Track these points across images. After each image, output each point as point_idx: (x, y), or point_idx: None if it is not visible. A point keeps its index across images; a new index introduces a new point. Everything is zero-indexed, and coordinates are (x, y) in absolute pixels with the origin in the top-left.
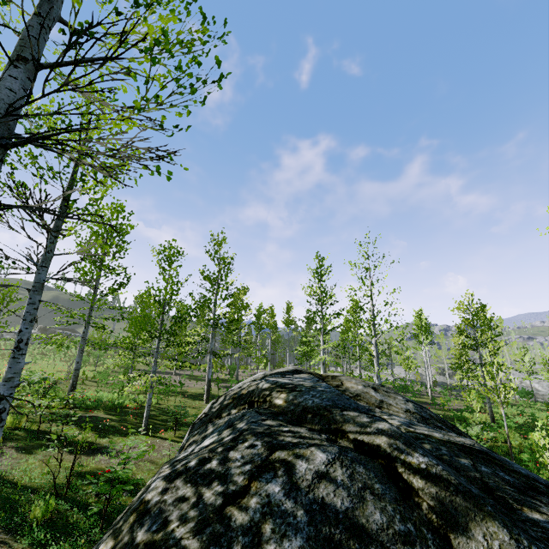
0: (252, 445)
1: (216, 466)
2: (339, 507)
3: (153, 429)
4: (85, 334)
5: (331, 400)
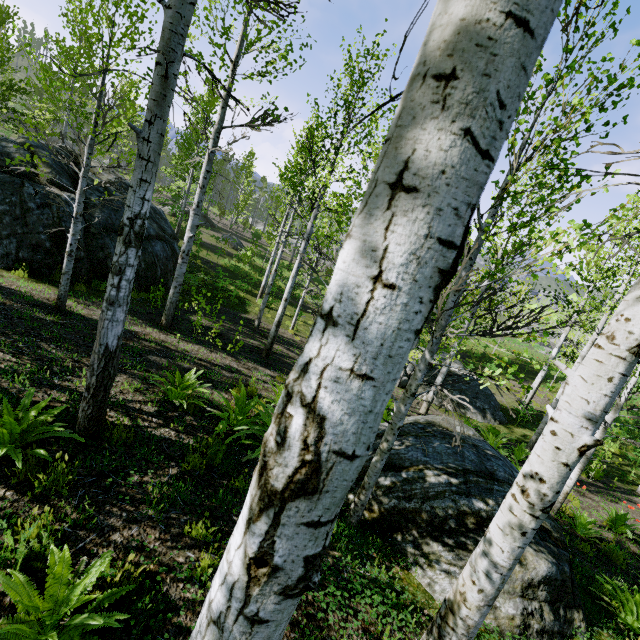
0: None
1: None
2: (8, 151)
3: None
4: None
5: (38, 145)
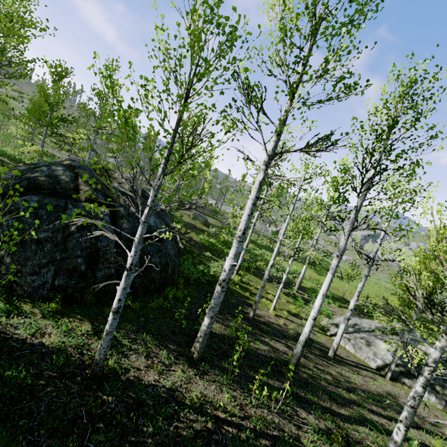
0: (46, 163)
1: (36, 164)
2: (56, 174)
3: None
4: None
5: (81, 166)
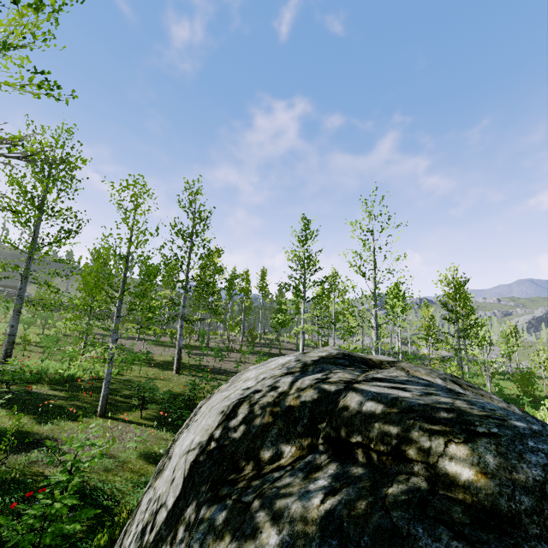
0: None
1: None
2: None
3: (113, 408)
4: (21, 292)
5: None
